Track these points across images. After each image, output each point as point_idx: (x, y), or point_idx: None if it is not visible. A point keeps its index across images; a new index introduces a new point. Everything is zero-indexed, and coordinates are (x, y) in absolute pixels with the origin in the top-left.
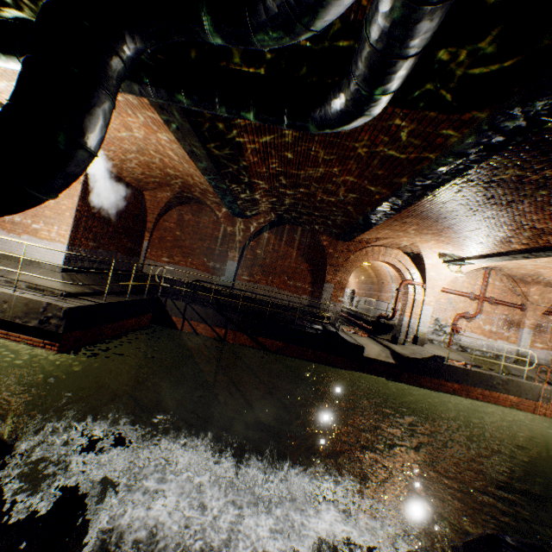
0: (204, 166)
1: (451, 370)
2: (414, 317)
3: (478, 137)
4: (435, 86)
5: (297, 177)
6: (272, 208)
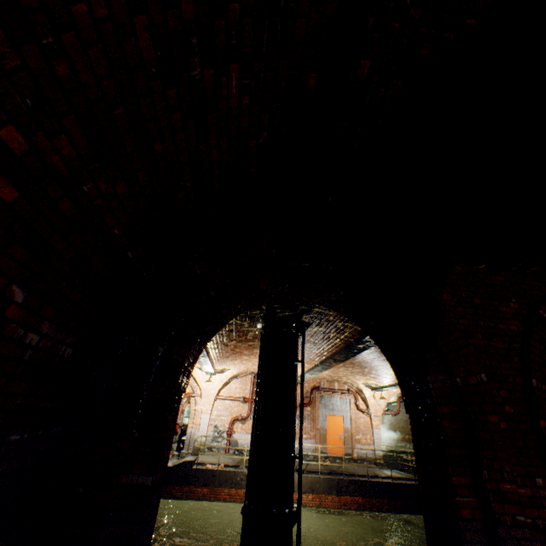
0: None
1: (200, 473)
2: (195, 427)
3: None
4: None
5: None
6: None
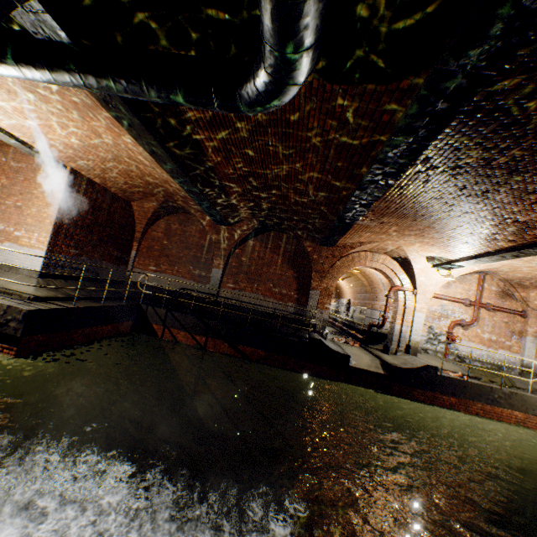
0: (170, 168)
1: (446, 381)
2: (406, 325)
3: (420, 106)
4: (365, 50)
5: (265, 177)
6: (253, 214)
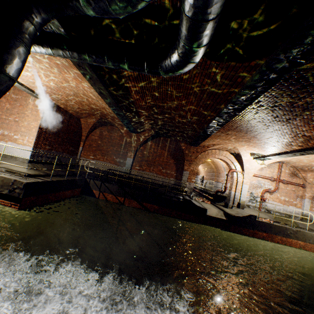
0: (109, 101)
1: (261, 224)
2: (237, 191)
3: (261, 75)
4: (232, 45)
5: (162, 107)
6: (152, 127)
